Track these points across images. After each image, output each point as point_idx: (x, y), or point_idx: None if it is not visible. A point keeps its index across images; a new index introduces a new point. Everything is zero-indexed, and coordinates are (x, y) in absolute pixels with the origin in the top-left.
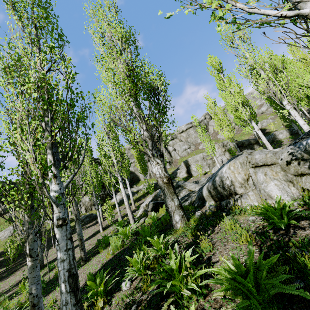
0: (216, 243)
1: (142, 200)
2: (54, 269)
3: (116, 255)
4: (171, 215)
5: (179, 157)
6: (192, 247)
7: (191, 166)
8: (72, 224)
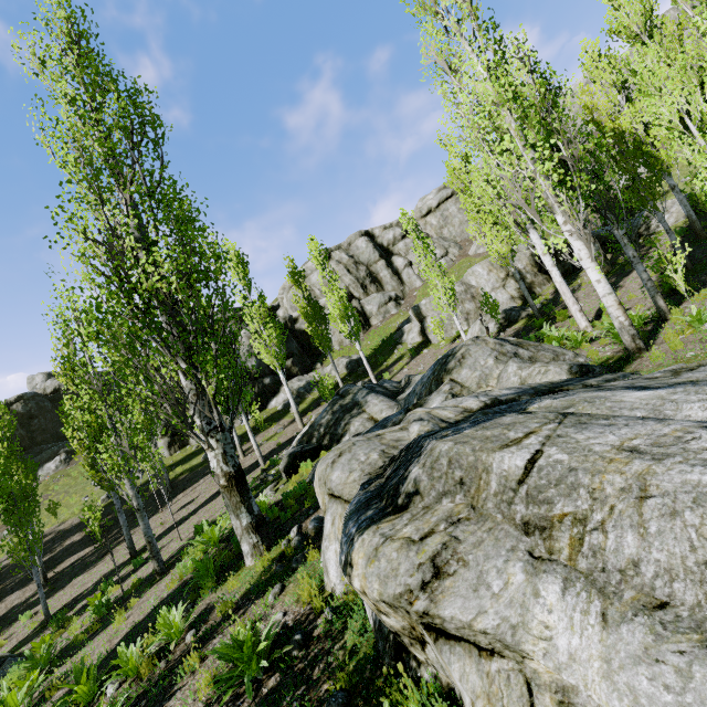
0: (211, 656)
1: (321, 405)
2: (142, 567)
3: (179, 586)
4: (239, 542)
5: (420, 283)
6: (128, 693)
7: (427, 320)
8: (197, 459)
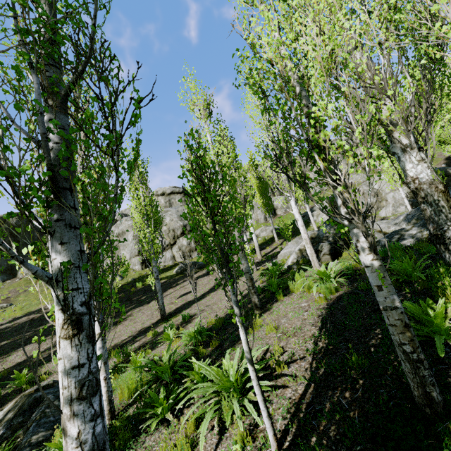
0: None
1: (266, 249)
2: (193, 319)
3: (338, 299)
4: (450, 244)
5: None
6: None
7: None
8: (170, 272)
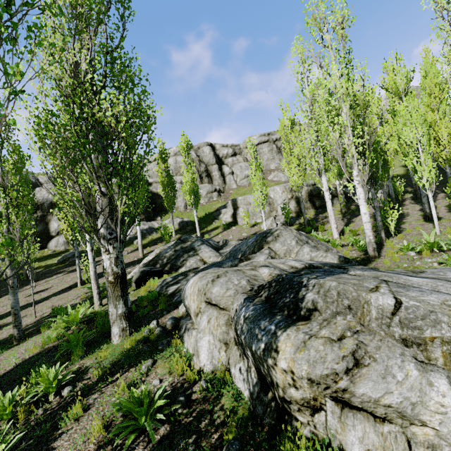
0: (93, 408)
1: (157, 245)
2: None
3: (42, 351)
4: (110, 324)
5: (235, 186)
6: (22, 434)
7: (239, 209)
8: (53, 260)
